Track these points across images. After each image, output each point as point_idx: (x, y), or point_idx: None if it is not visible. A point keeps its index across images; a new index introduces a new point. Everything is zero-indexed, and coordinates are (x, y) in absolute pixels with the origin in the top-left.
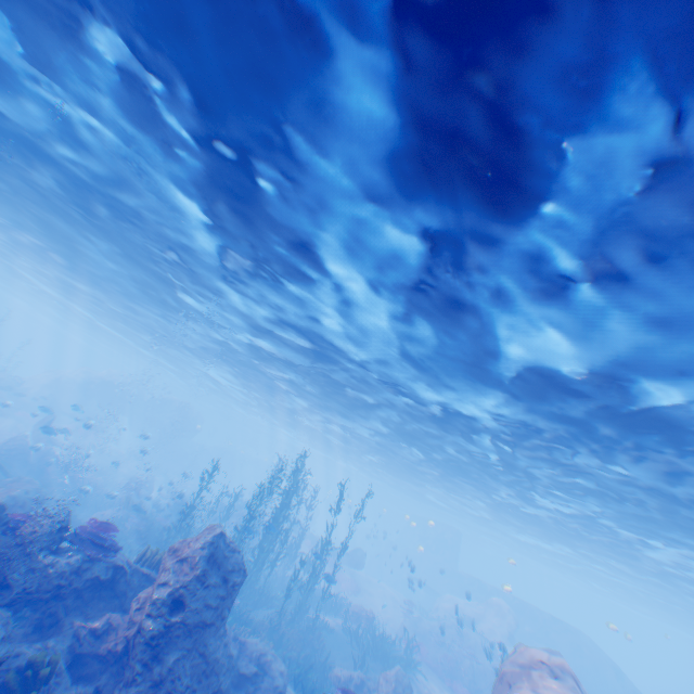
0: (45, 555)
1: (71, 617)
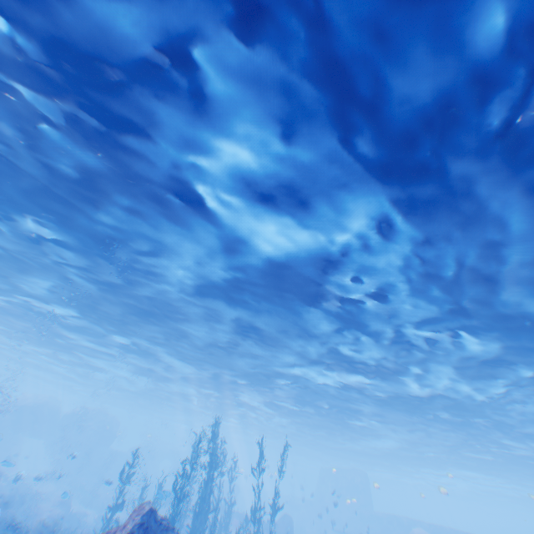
0: None
1: None
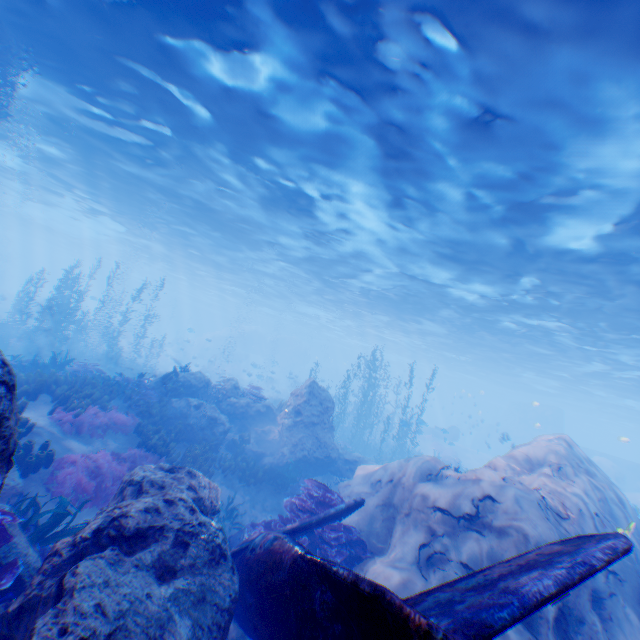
0: (233, 399)
1: (252, 427)
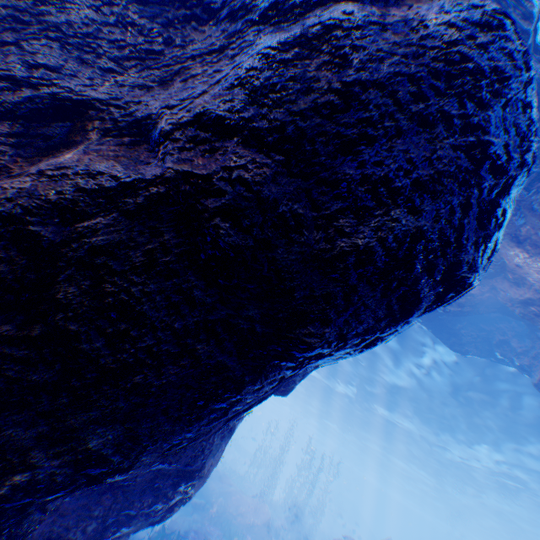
0: None
1: None
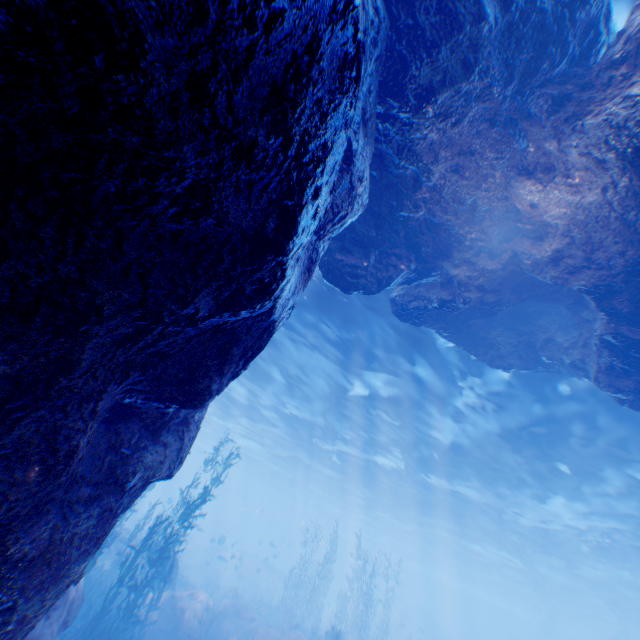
0: None
1: None
